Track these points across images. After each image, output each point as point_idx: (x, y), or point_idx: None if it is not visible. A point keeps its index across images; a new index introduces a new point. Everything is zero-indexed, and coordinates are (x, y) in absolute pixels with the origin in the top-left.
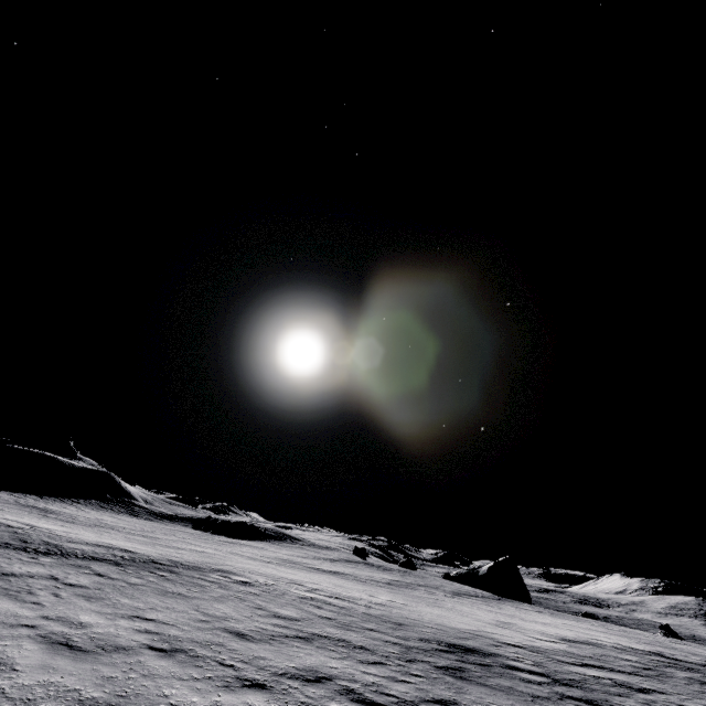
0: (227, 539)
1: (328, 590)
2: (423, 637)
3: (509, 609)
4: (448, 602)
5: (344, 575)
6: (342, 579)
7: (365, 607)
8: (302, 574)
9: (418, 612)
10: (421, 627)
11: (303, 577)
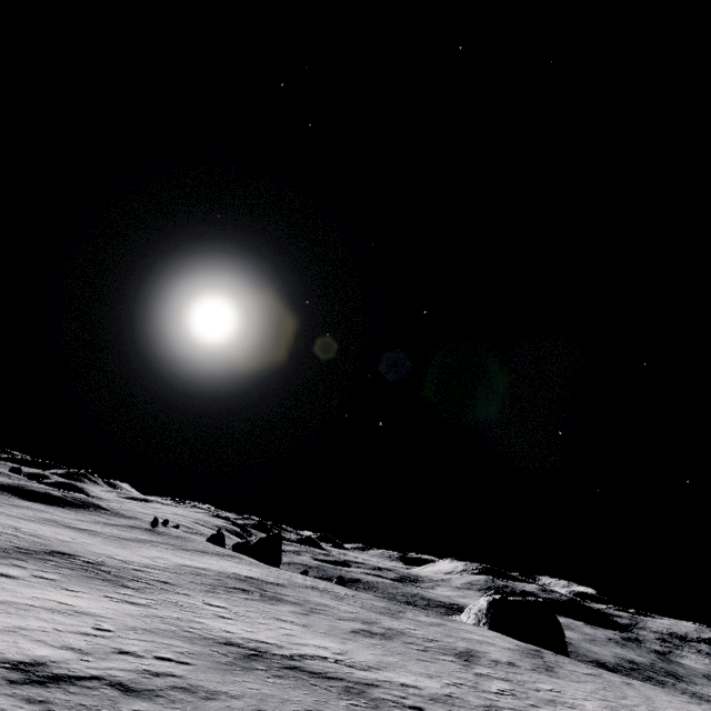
0: (17, 503)
1: (36, 533)
2: (48, 549)
3: (207, 558)
4: (148, 549)
5: (90, 531)
6: (76, 532)
7: (45, 540)
8: (40, 526)
9: (89, 546)
10: (64, 548)
11: (34, 527)
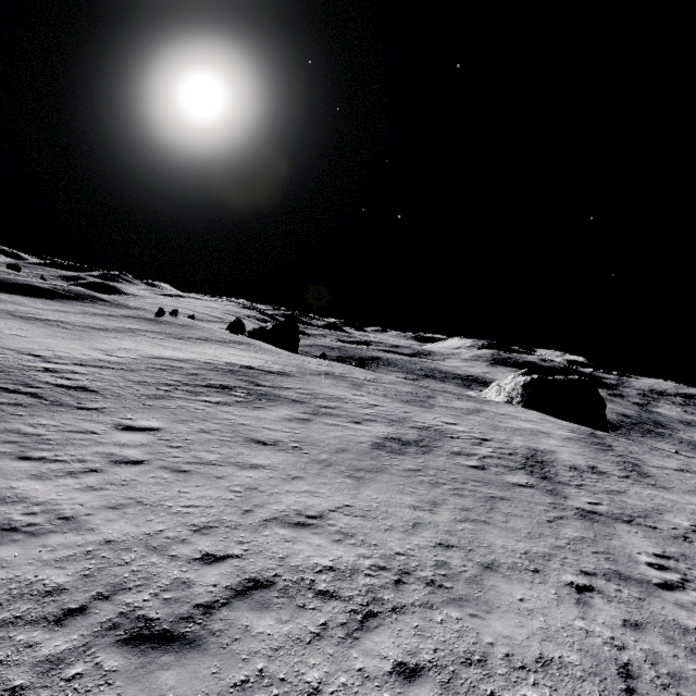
0: None
1: None
2: None
3: (203, 346)
4: (120, 340)
5: (52, 322)
6: (22, 323)
7: None
8: None
9: (8, 340)
10: None
11: None
